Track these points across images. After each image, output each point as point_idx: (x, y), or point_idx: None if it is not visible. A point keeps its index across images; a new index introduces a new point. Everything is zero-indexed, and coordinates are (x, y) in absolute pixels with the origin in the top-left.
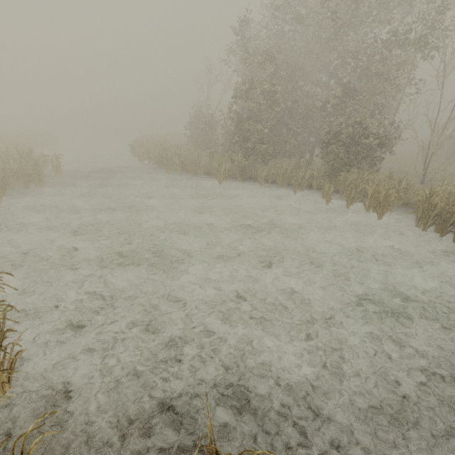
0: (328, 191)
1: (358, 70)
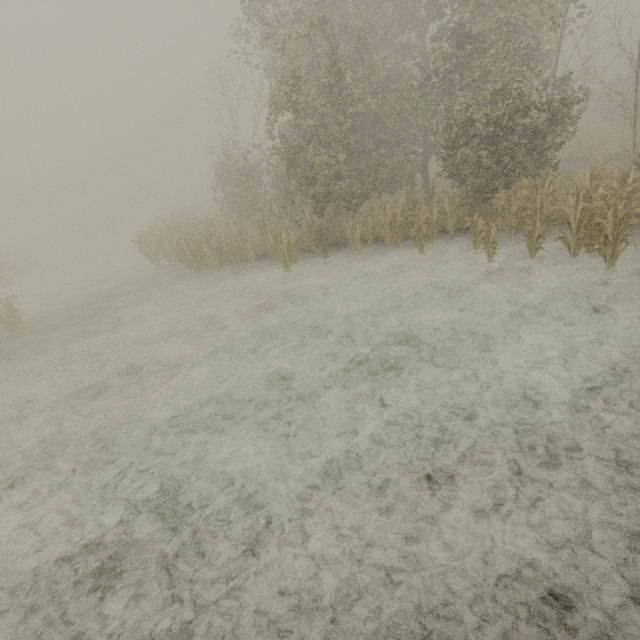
0: (487, 237)
1: (471, 1)
